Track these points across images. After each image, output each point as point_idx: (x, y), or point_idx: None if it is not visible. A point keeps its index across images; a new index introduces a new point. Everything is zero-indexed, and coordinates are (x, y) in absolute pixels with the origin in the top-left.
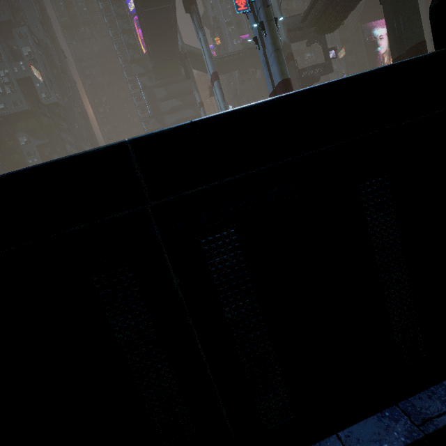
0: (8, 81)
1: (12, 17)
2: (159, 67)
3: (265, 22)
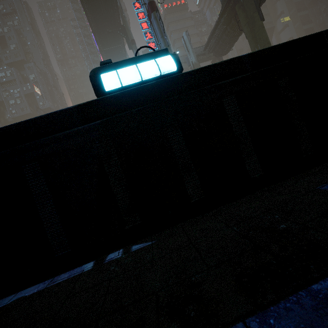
0: (19, 96)
1: (25, 57)
2: None
3: None
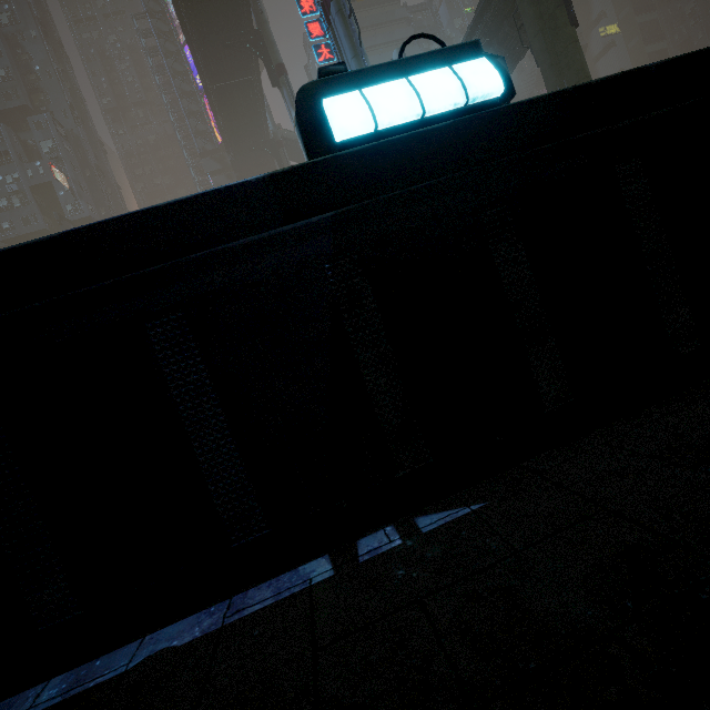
0: (18, 190)
1: (28, 101)
2: (241, 161)
3: None
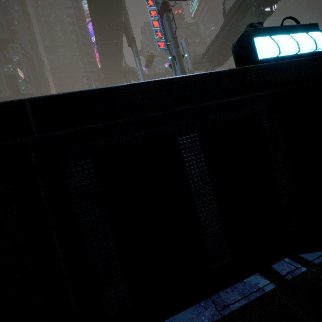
0: None
1: (9, 37)
2: (108, 77)
3: (176, 56)
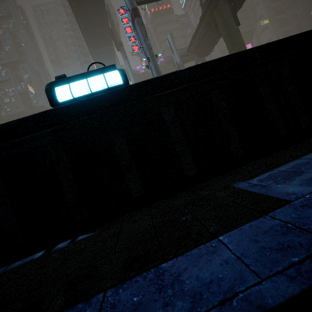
0: (14, 95)
1: (19, 58)
2: None
3: (149, 57)
